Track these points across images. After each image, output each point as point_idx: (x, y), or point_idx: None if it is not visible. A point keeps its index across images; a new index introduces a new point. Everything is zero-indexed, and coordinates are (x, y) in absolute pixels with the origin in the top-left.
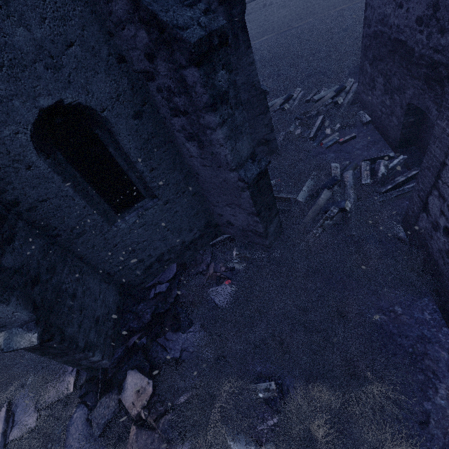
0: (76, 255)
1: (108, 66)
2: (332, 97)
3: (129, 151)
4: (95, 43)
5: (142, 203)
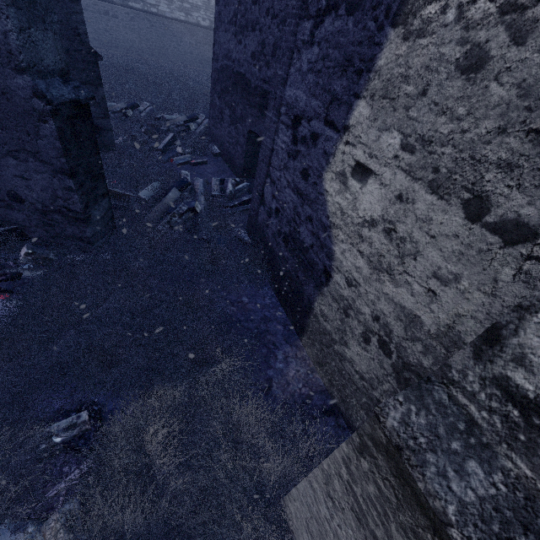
0: None
1: None
2: (184, 121)
3: None
4: None
5: None
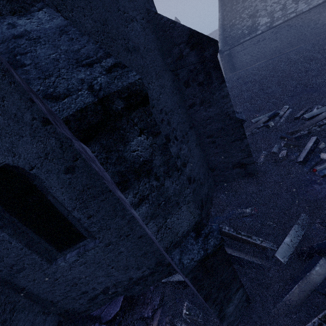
0: (18, 285)
1: (33, 129)
2: None
3: (63, 201)
4: (17, 111)
5: (84, 242)
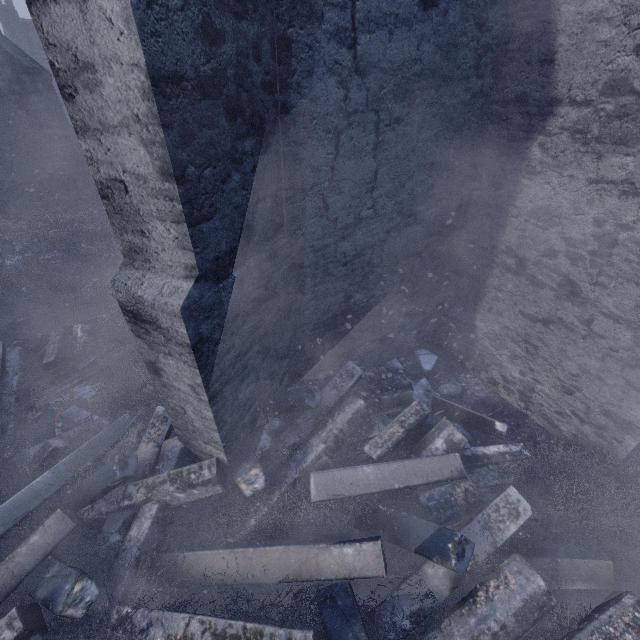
0: None
1: None
2: None
3: None
4: None
5: None
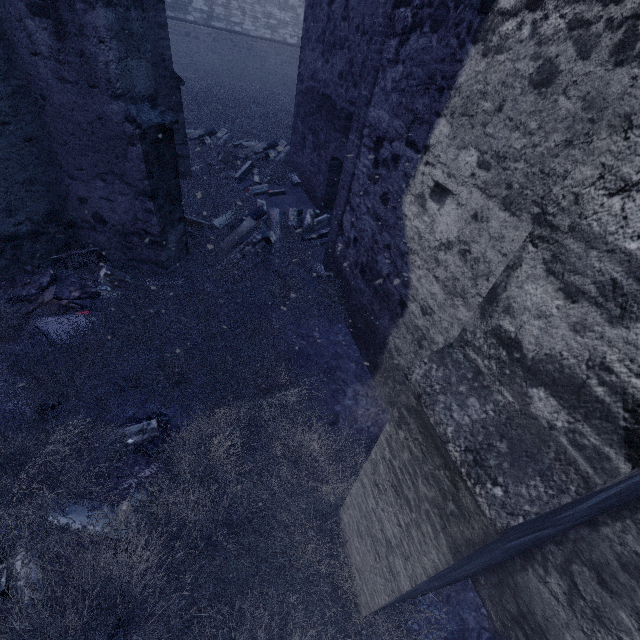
0: None
1: None
2: (263, 148)
3: None
4: None
5: None
